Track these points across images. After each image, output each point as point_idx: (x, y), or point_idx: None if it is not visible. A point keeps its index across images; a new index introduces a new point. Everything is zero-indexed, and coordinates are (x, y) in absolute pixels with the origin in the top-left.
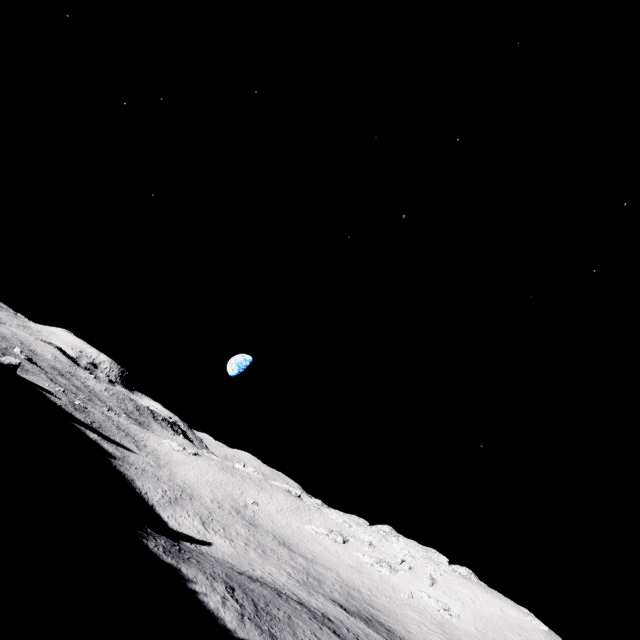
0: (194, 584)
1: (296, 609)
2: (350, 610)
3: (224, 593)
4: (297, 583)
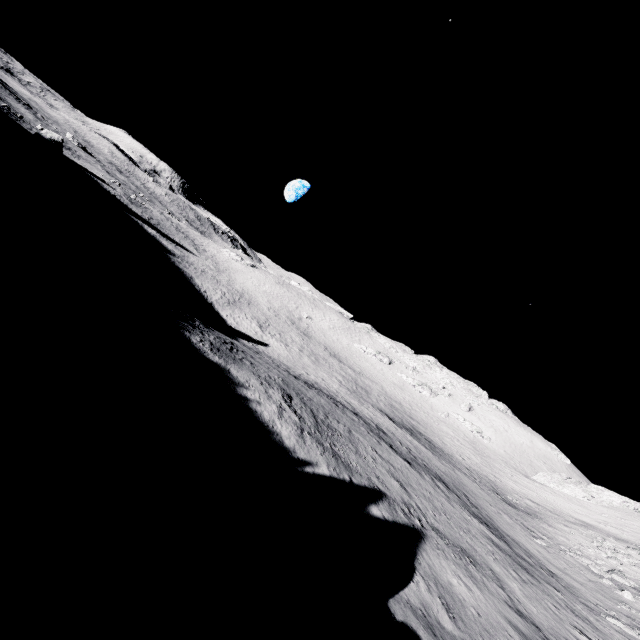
0: (245, 389)
1: (354, 421)
2: (396, 421)
3: (280, 402)
4: (348, 391)
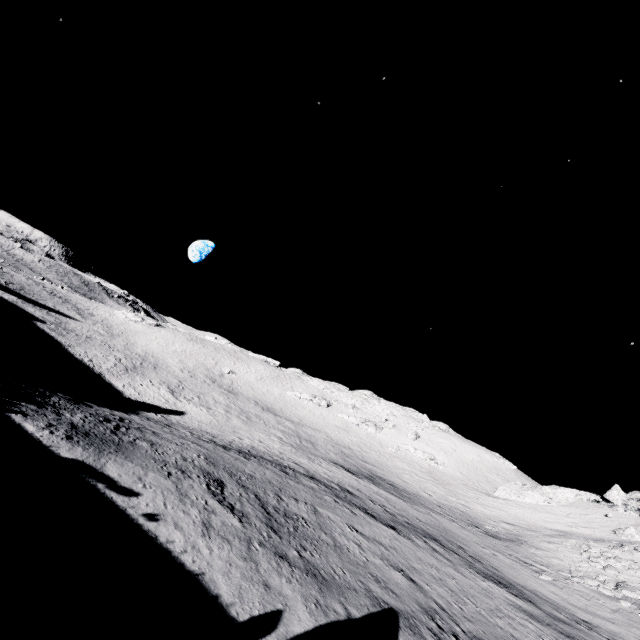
0: (135, 497)
1: (314, 490)
2: (353, 471)
3: (205, 500)
4: (292, 449)
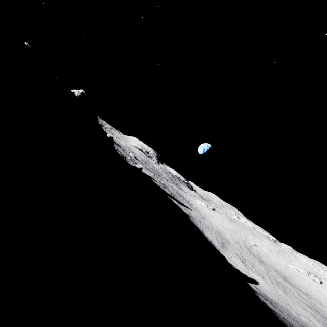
0: None
1: None
2: None
3: None
4: None
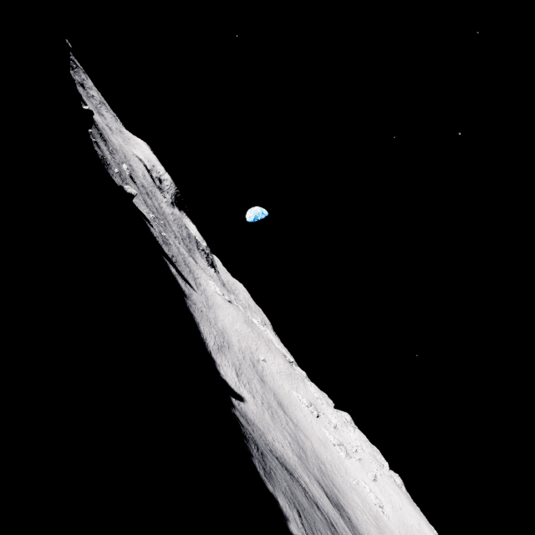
0: (289, 523)
1: (322, 522)
2: (328, 495)
3: (302, 528)
4: (298, 459)
